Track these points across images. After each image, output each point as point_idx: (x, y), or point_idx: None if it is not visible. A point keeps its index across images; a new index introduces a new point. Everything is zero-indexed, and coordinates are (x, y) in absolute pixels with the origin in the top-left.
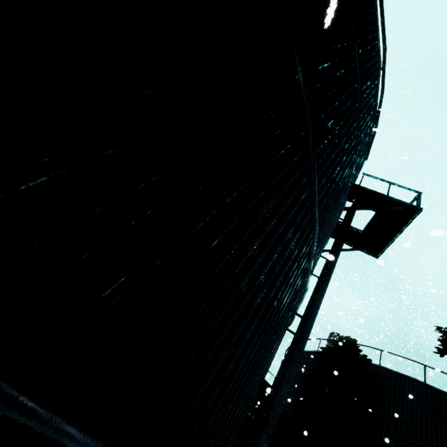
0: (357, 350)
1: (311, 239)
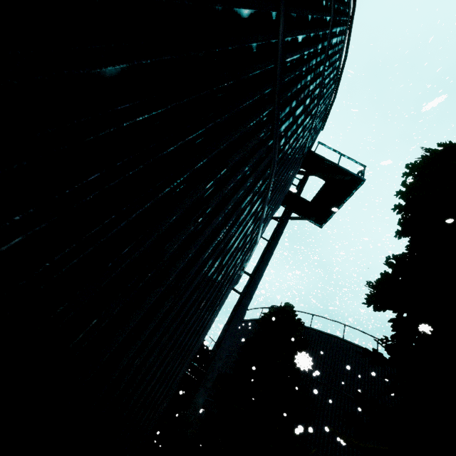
0: (293, 315)
1: (267, 177)
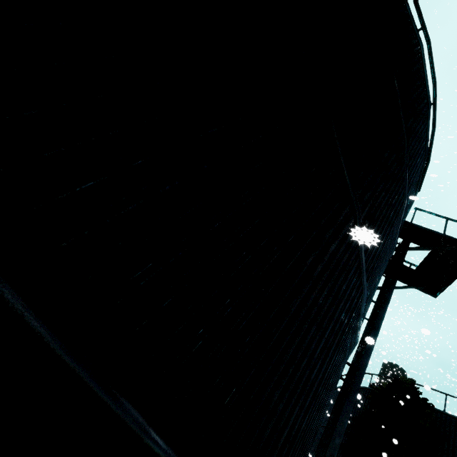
0: (415, 392)
1: (359, 303)
